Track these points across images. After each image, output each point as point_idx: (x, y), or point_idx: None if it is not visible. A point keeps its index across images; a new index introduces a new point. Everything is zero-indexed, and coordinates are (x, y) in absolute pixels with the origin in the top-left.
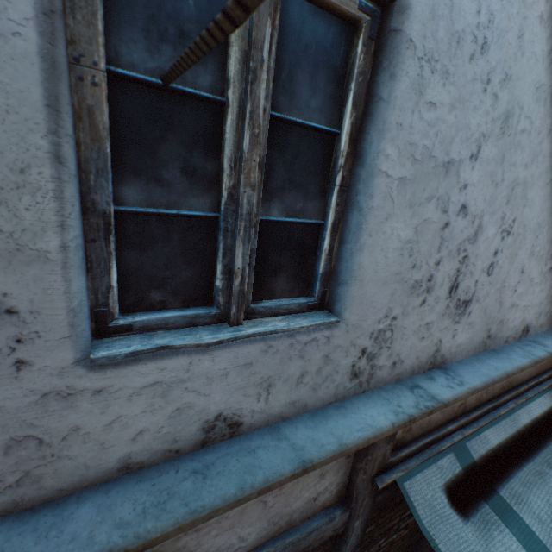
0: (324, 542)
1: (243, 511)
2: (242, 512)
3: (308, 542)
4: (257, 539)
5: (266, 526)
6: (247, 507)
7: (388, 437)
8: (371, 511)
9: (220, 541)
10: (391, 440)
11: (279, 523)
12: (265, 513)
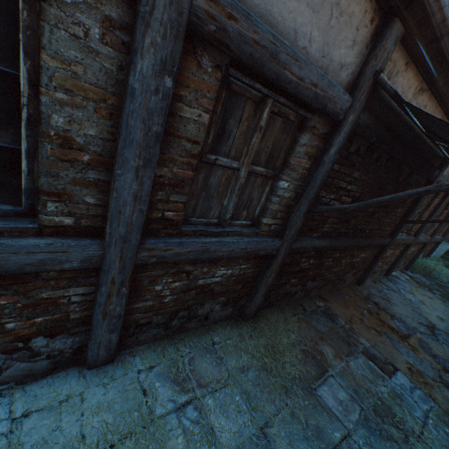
0: (333, 114)
1: (323, 4)
2: (322, 4)
3: (331, 96)
4: (312, 58)
5: (320, 51)
6: (325, 2)
7: (396, 36)
8: (357, 119)
9: (305, 18)
10: (395, 43)
11: (324, 61)
12: (326, 31)
